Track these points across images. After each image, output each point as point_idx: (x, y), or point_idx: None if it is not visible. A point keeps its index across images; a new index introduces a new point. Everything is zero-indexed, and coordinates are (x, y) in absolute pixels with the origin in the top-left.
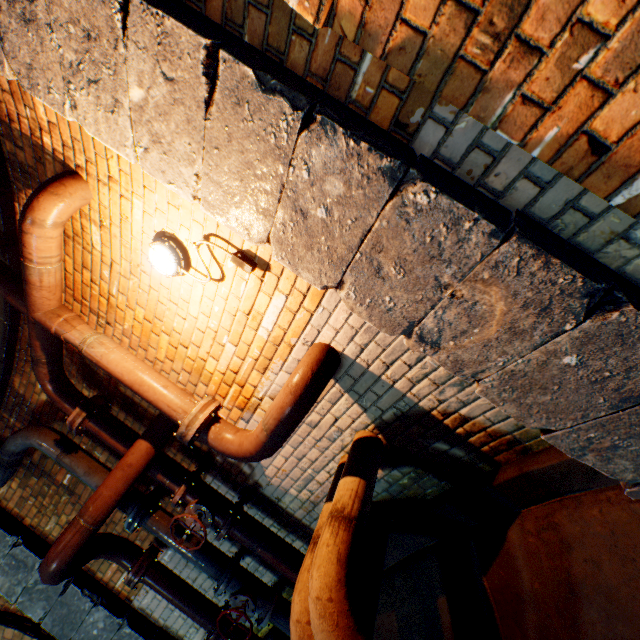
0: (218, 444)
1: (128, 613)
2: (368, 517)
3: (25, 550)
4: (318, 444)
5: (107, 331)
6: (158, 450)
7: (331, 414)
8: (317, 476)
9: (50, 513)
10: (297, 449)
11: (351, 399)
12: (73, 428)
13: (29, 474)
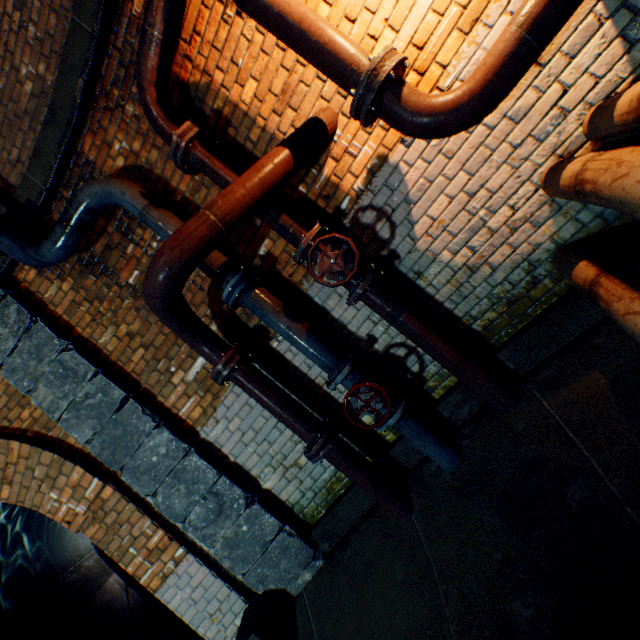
0: (413, 102)
1: (193, 444)
2: (574, 248)
3: (76, 356)
4: (514, 155)
5: (233, 30)
6: (295, 167)
7: (558, 84)
8: (490, 220)
9: (106, 323)
10: (474, 176)
11: (612, 32)
12: (179, 147)
13: (86, 272)
